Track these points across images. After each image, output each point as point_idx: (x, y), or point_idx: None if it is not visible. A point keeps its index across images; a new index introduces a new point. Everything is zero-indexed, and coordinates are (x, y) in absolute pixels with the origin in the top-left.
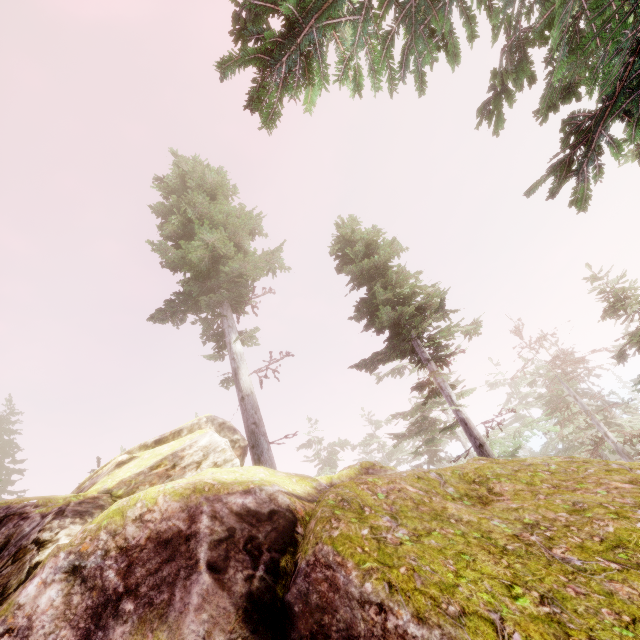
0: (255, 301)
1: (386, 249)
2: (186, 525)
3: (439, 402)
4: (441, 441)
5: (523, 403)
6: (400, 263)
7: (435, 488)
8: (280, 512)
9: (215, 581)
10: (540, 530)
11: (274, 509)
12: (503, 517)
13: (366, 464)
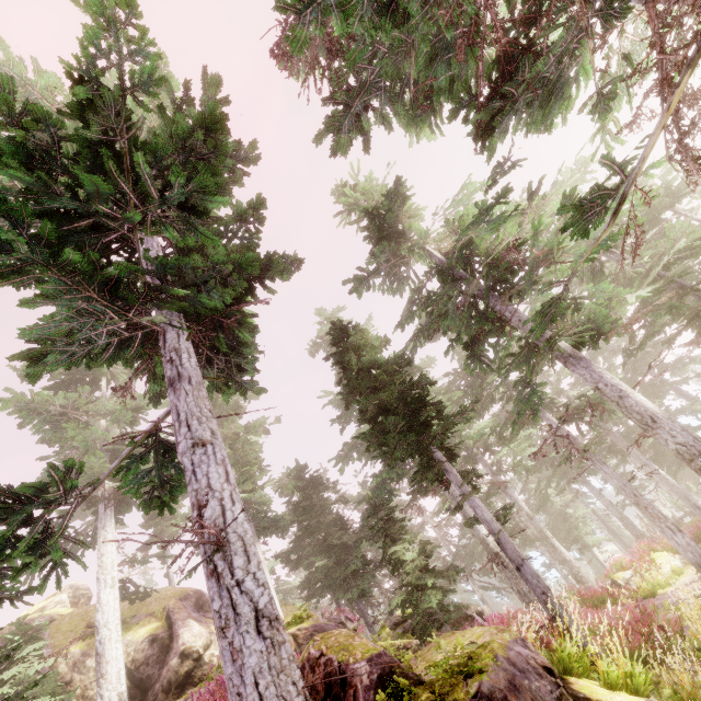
0: None
1: None
2: None
3: None
4: None
5: None
6: None
7: None
8: (52, 621)
9: None
10: None
11: (50, 620)
12: None
13: None
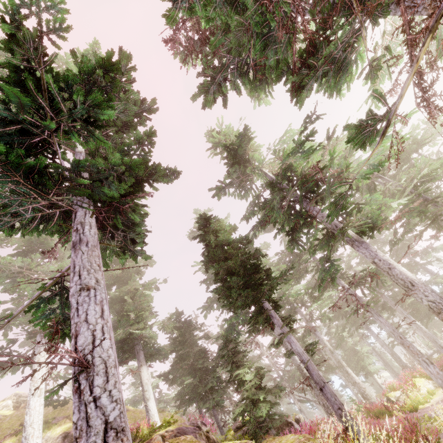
0: None
1: None
2: None
3: None
4: None
5: None
6: None
7: None
8: None
9: None
10: None
11: None
12: None
13: None
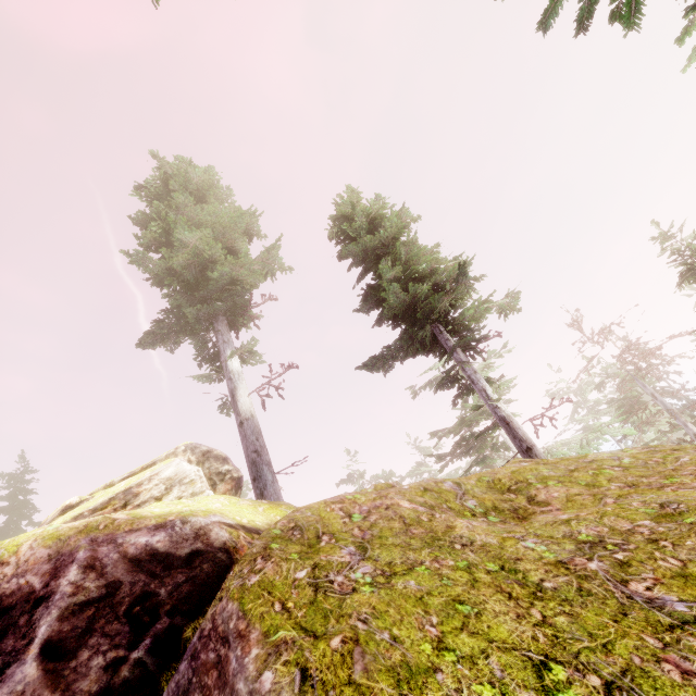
0: (261, 315)
1: (393, 220)
2: (42, 582)
3: (487, 413)
4: (495, 460)
5: (592, 412)
6: (409, 232)
7: (448, 502)
8: (208, 553)
9: (45, 675)
10: (606, 551)
11: (199, 549)
12: (544, 535)
13: (382, 486)
